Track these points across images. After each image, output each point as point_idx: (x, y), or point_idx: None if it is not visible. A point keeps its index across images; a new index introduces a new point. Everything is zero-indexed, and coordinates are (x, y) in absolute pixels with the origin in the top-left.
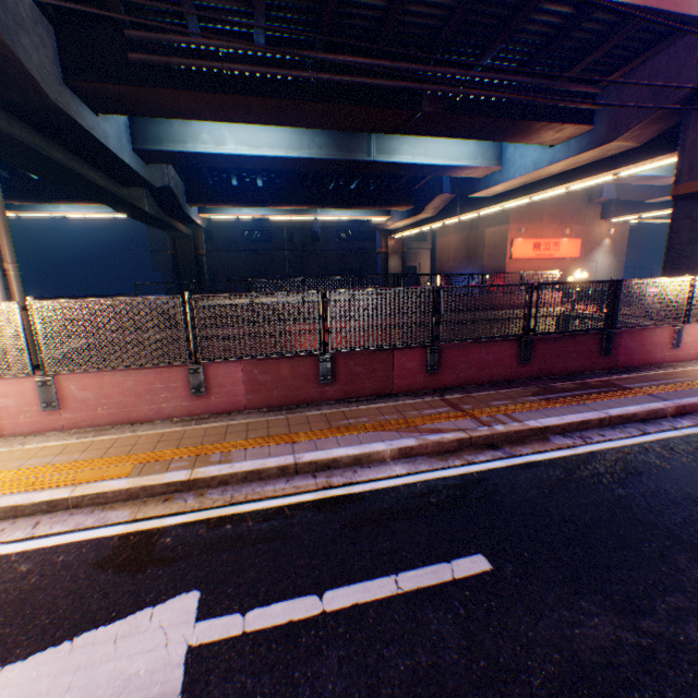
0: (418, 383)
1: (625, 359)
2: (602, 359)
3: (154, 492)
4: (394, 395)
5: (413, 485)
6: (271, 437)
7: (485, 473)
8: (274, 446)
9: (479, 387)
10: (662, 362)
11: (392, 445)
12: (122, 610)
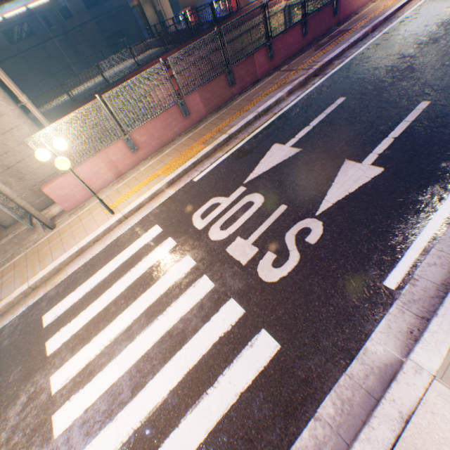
0: (266, 70)
1: (343, 16)
2: (334, 20)
3: (220, 146)
4: (260, 81)
5: (303, 99)
6: (235, 115)
7: (322, 84)
8: (241, 116)
9: (291, 60)
10: (357, 11)
11: (284, 92)
12: (262, 156)
